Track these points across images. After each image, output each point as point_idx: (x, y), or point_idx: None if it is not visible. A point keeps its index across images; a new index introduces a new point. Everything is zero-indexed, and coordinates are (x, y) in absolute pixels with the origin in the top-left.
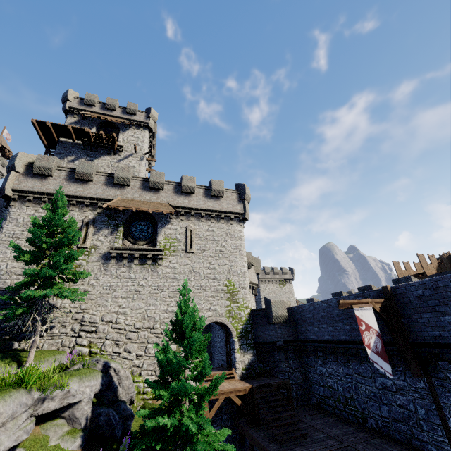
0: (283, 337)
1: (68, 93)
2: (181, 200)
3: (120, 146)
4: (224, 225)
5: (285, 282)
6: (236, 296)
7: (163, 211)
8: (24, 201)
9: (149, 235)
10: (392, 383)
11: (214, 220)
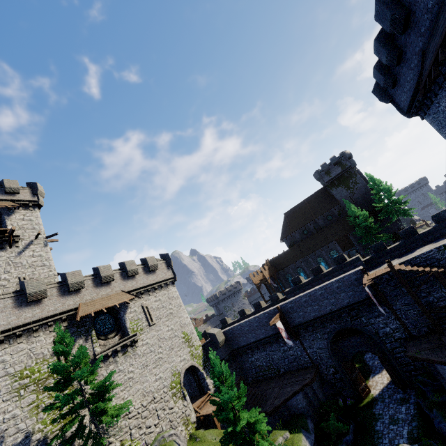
0: (227, 353)
1: None
2: (130, 284)
3: (15, 236)
4: (165, 291)
5: None
6: (191, 341)
7: (126, 300)
8: None
9: (113, 325)
10: (287, 347)
11: (157, 290)
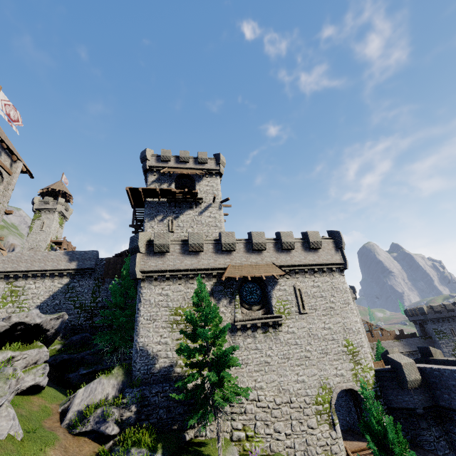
0: (421, 403)
1: (146, 153)
2: (283, 258)
3: (199, 198)
4: (327, 278)
5: None
6: (357, 356)
7: (274, 275)
8: (150, 280)
9: (259, 297)
10: None
11: (317, 274)
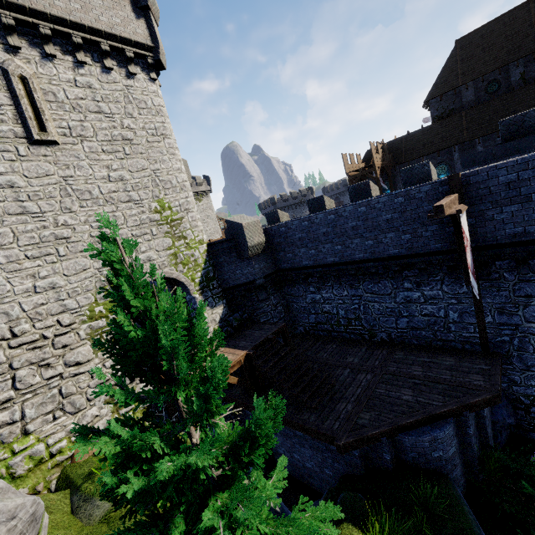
0: (262, 272)
1: None
2: None
3: None
4: (114, 73)
5: (202, 196)
6: (180, 227)
7: None
8: None
9: None
10: (420, 295)
11: (84, 55)
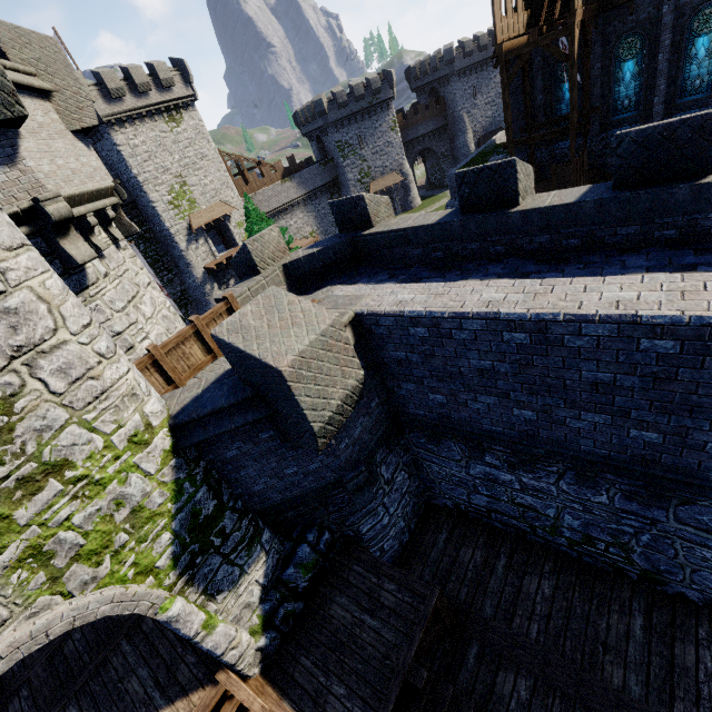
0: (360, 449)
1: None
2: None
3: None
4: None
5: (179, 110)
6: (11, 443)
7: None
8: None
9: None
10: None
11: None
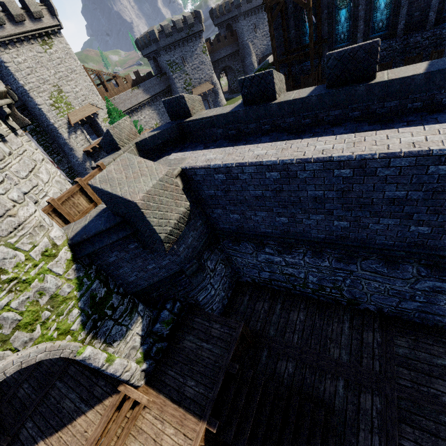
0: (193, 250)
1: None
2: None
3: None
4: None
5: (49, 36)
6: None
7: None
8: None
9: None
10: None
11: None
